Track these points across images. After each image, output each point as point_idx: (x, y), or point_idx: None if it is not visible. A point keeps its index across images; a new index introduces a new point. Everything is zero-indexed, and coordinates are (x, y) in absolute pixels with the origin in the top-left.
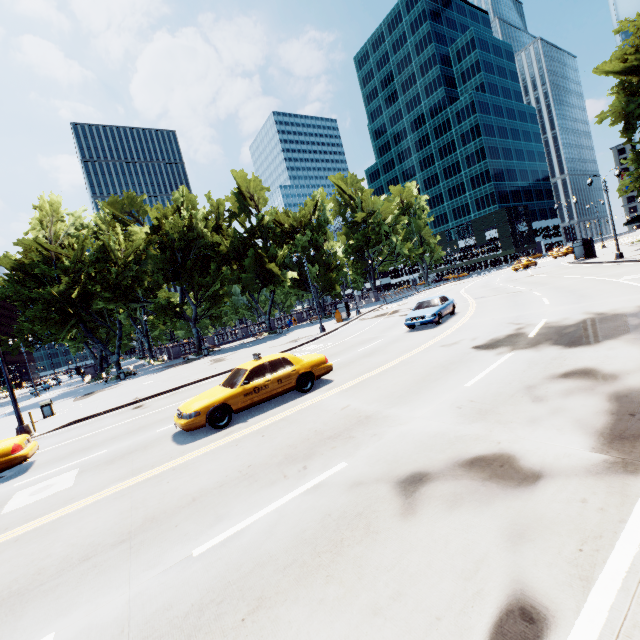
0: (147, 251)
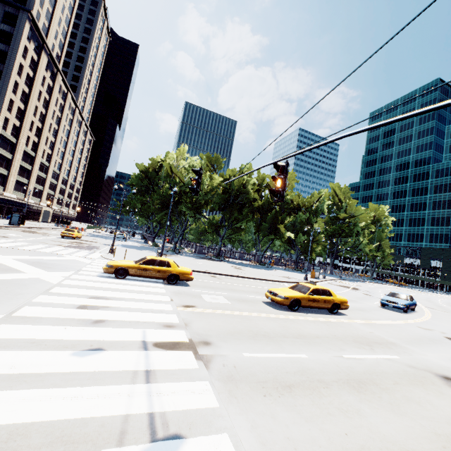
0: (216, 189)
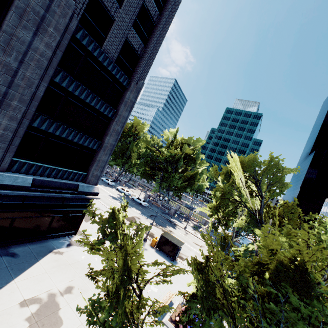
0: None
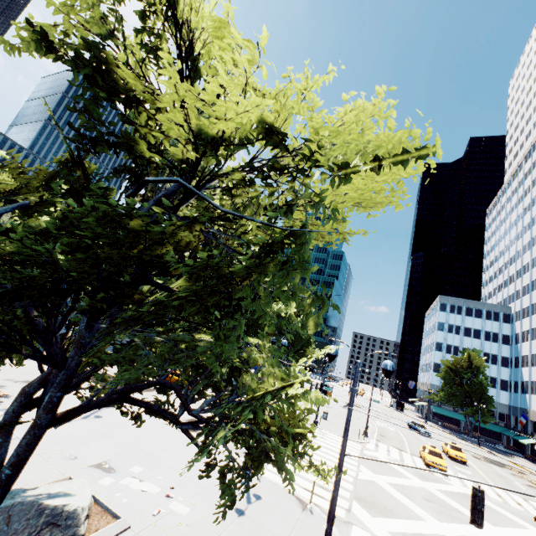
0: None
